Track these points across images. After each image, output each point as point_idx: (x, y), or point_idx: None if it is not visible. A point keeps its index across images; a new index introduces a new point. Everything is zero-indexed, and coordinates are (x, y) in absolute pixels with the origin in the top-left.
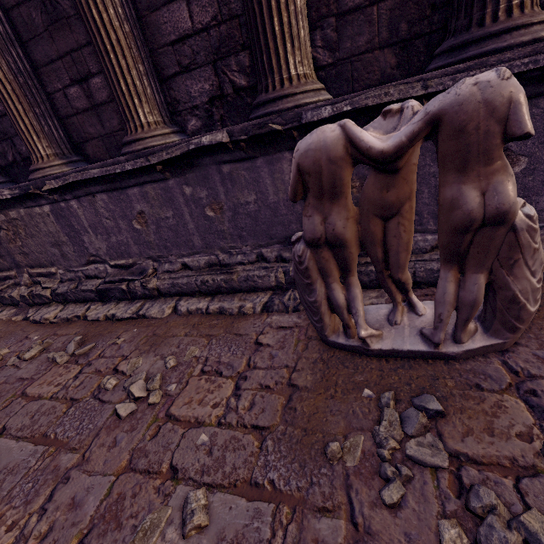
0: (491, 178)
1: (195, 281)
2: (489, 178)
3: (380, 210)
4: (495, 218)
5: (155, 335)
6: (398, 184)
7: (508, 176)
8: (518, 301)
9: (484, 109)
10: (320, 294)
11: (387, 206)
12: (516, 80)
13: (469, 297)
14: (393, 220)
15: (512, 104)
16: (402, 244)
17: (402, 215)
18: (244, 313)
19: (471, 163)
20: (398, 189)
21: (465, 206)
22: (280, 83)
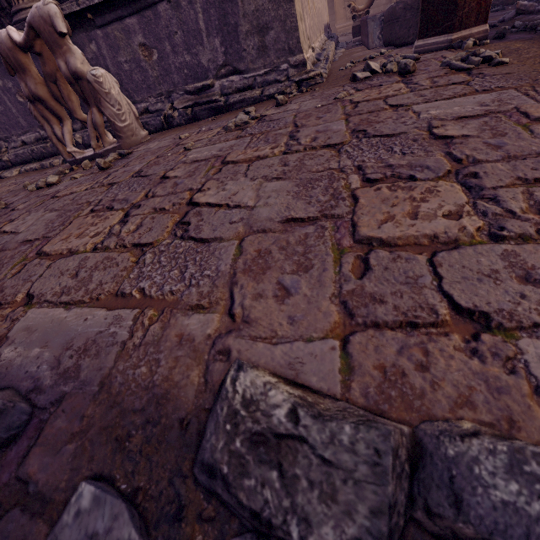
0: (66, 55)
1: (27, 151)
2: (65, 55)
3: (49, 78)
4: (75, 76)
5: (0, 182)
6: (47, 62)
7: (72, 54)
8: (110, 120)
9: (42, 20)
10: (49, 132)
11: (50, 76)
12: (52, 5)
13: (93, 121)
14: (58, 84)
15: (51, 17)
16: (66, 97)
17: (59, 80)
18: (53, 165)
19: (54, 48)
20: (49, 65)
21: (62, 70)
22: (17, 1)
